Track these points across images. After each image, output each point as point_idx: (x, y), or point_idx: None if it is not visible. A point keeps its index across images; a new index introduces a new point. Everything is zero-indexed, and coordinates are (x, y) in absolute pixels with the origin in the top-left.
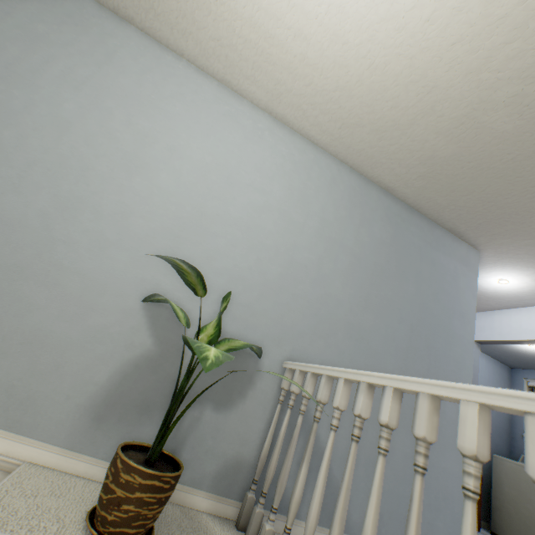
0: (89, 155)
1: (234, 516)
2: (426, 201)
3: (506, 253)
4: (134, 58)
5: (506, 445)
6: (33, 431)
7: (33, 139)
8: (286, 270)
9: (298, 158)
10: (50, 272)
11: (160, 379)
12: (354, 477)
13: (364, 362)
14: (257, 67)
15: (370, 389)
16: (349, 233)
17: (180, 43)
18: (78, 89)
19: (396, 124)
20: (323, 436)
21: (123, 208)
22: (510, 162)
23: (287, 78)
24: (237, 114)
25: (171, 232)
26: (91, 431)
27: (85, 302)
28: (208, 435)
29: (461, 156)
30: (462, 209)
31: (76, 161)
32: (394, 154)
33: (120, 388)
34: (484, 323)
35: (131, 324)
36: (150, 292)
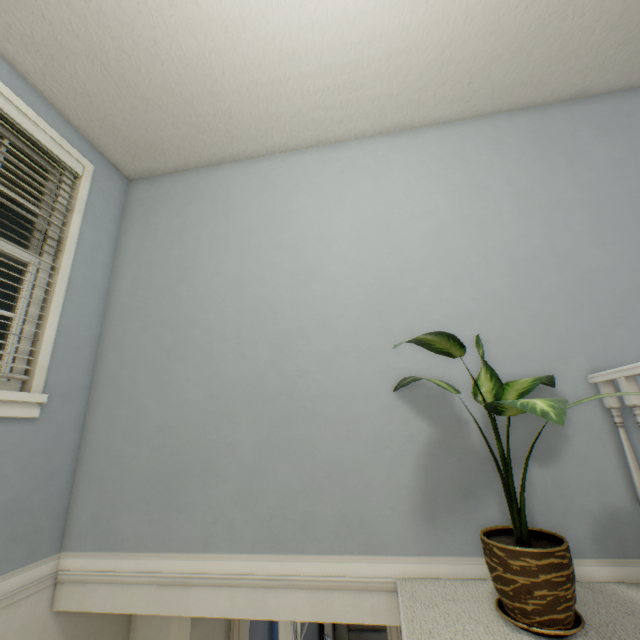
0: (268, 292)
1: None
2: None
3: None
4: (243, 188)
5: None
6: (384, 549)
7: (227, 309)
8: (513, 276)
9: (440, 152)
10: (307, 407)
11: (459, 457)
12: None
13: None
14: (346, 103)
15: None
16: (562, 184)
17: (268, 144)
18: (227, 248)
19: (545, 19)
20: None
21: (321, 319)
22: None
23: (381, 86)
24: (351, 161)
25: (373, 313)
26: (431, 533)
27: (348, 417)
28: (551, 495)
29: None
30: None
31: (263, 305)
32: (562, 51)
33: (429, 482)
34: None
35: (398, 418)
36: (393, 379)
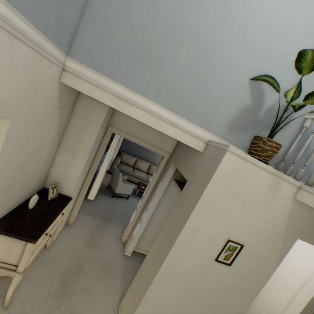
0: None
1: None
2: None
3: None
4: None
5: None
6: (210, 130)
7: None
8: None
9: None
10: (213, 63)
11: (251, 117)
12: None
13: None
14: None
15: None
16: None
17: None
18: None
19: None
20: (312, 150)
21: (244, 23)
22: None
23: None
24: None
25: (265, 39)
26: (227, 133)
27: (226, 79)
28: None
29: None
30: None
31: None
32: None
33: (237, 119)
34: None
35: (243, 91)
36: (252, 75)
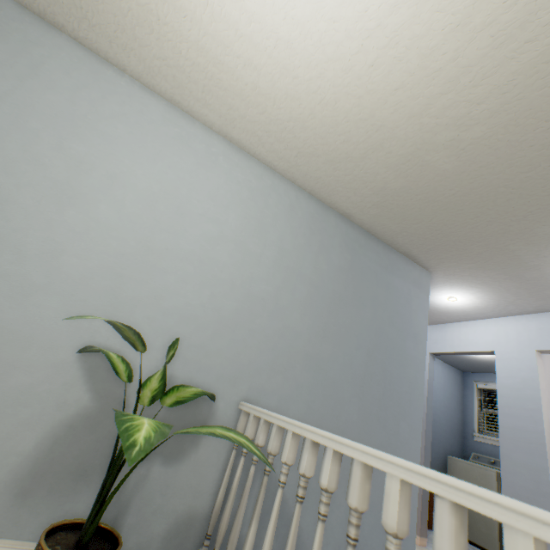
0: (9, 184)
1: None
2: (381, 228)
3: (454, 275)
4: (65, 71)
5: (460, 445)
6: None
7: None
8: (242, 304)
9: (255, 184)
10: None
11: (99, 438)
12: (312, 512)
13: (323, 393)
14: (208, 90)
15: (315, 445)
16: (308, 262)
17: (122, 58)
18: None
19: (349, 157)
20: None
21: (53, 246)
22: (452, 197)
23: (240, 104)
24: (189, 137)
25: (113, 271)
26: (14, 510)
27: (5, 359)
28: (157, 492)
29: (410, 189)
30: (414, 235)
31: None
32: (350, 183)
33: (51, 454)
34: (438, 335)
35: (64, 380)
36: (87, 340)
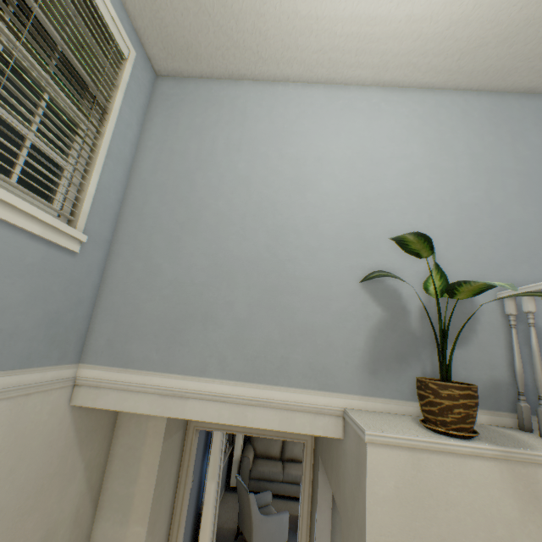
0: (270, 193)
1: (511, 424)
2: None
3: None
4: (258, 105)
5: None
6: (337, 389)
7: (235, 199)
8: (459, 215)
9: (421, 110)
10: (292, 284)
11: (400, 335)
12: None
13: None
14: (360, 52)
15: None
16: (505, 155)
17: (286, 72)
18: (239, 151)
19: (530, 21)
20: None
21: (310, 221)
22: None
23: (393, 44)
24: (350, 102)
25: (352, 224)
26: (372, 382)
27: (322, 296)
28: (458, 367)
29: None
30: None
31: (265, 202)
32: (532, 51)
33: (376, 348)
34: None
35: (360, 302)
36: (360, 274)
